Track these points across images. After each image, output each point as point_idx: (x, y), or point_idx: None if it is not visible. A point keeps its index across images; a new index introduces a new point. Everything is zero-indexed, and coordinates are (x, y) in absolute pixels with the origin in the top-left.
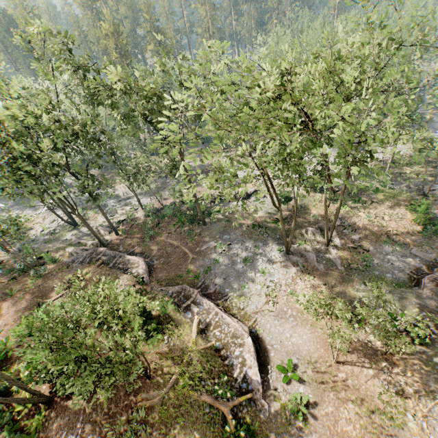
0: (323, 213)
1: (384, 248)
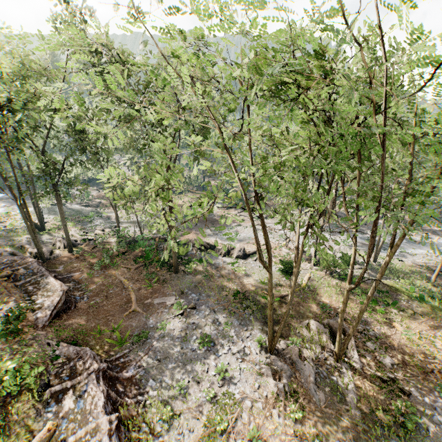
0: (338, 306)
1: (439, 400)
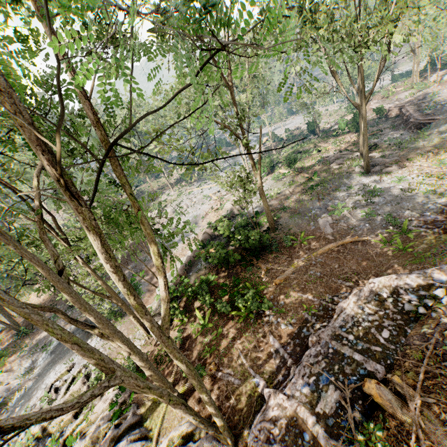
0: (313, 161)
1: (374, 141)
